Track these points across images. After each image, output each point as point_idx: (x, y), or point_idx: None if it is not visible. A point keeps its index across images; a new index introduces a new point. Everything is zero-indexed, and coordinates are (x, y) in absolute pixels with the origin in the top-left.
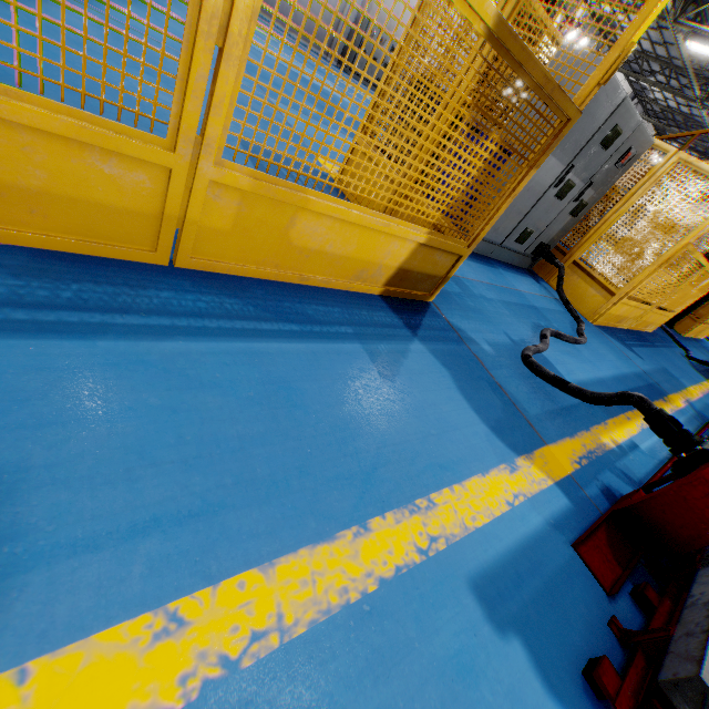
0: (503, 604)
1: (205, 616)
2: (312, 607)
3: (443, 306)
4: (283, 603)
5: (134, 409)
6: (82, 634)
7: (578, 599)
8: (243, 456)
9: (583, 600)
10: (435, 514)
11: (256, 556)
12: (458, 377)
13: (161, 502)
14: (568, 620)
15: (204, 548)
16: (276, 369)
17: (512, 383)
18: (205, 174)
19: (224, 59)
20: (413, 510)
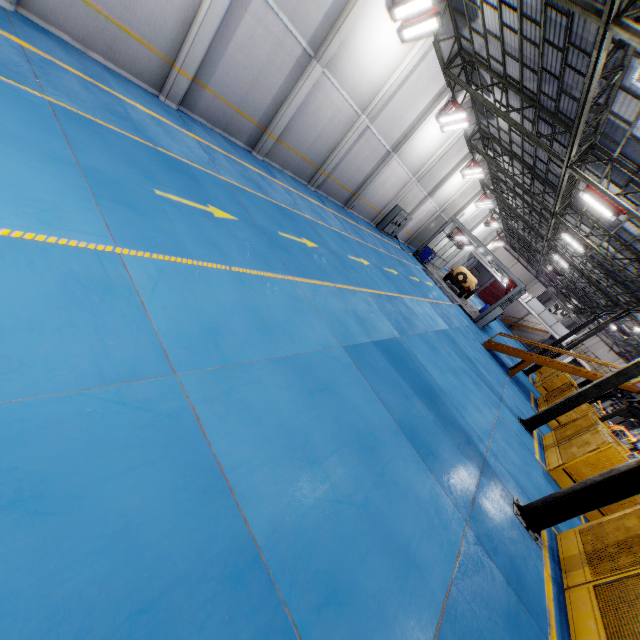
0: None
1: None
2: None
3: None
4: None
5: None
6: None
7: None
8: None
9: None
10: None
11: None
12: None
13: None
14: None
15: None
16: None
17: None
18: None
19: None
20: None
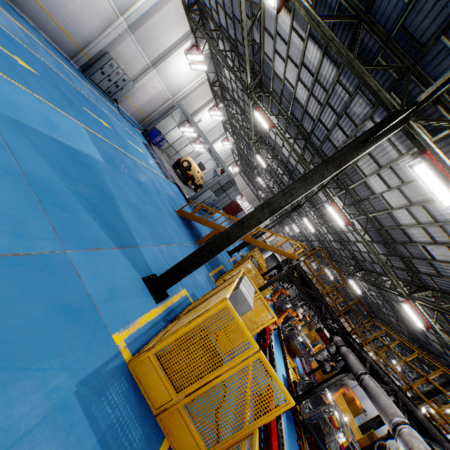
0: None
1: None
2: None
3: None
4: None
5: None
6: None
7: None
8: None
9: None
10: None
11: None
12: None
13: None
14: None
15: None
16: None
17: None
18: None
19: None
20: None
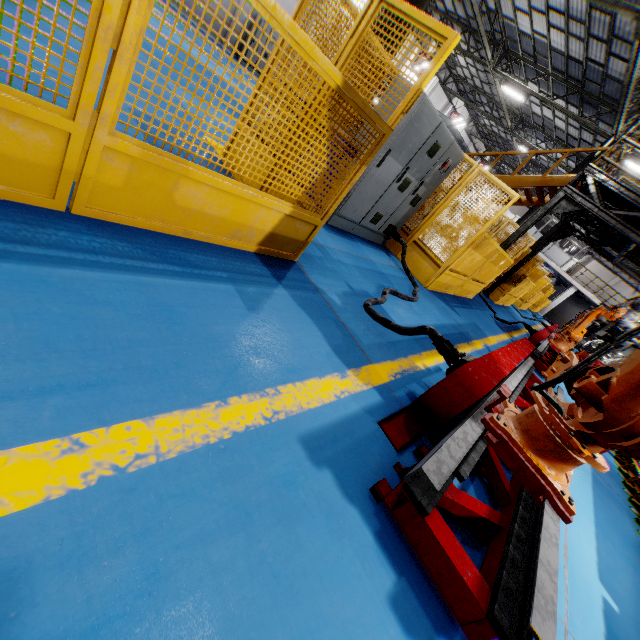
0: (322, 451)
1: (101, 443)
2: (182, 444)
3: (306, 265)
4: (159, 440)
5: (39, 314)
6: (7, 447)
7: (376, 452)
8: (131, 352)
9: (379, 453)
10: (280, 398)
11: (140, 413)
12: (310, 315)
13: (64, 375)
14: (366, 463)
15: (99, 405)
16: (160, 297)
17: (353, 323)
18: (100, 141)
19: (117, 58)
20: (263, 395)
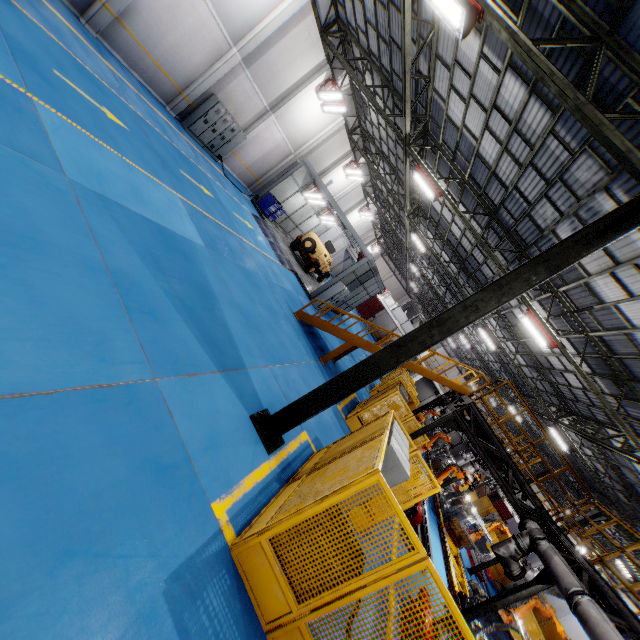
0: None
1: None
2: None
3: None
4: None
5: None
6: None
7: None
8: None
9: None
10: None
11: None
12: None
13: None
14: None
15: None
16: None
17: None
18: None
19: None
20: None
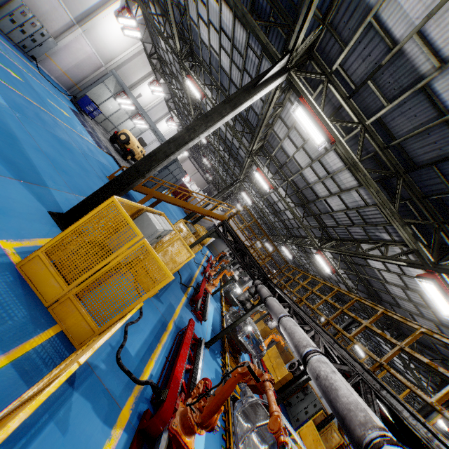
0: None
1: None
2: None
3: None
4: None
5: None
6: None
7: None
8: None
9: None
10: None
11: None
12: (92, 401)
13: None
14: None
15: None
16: None
17: (112, 382)
18: None
19: None
20: None
